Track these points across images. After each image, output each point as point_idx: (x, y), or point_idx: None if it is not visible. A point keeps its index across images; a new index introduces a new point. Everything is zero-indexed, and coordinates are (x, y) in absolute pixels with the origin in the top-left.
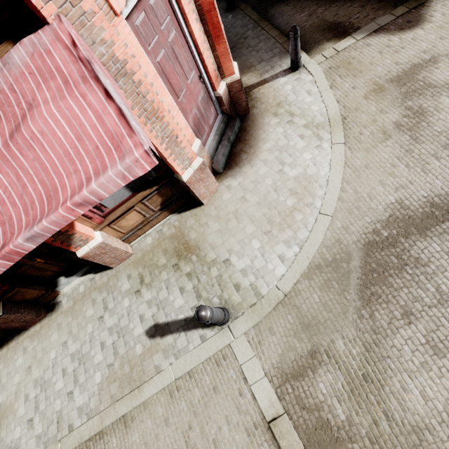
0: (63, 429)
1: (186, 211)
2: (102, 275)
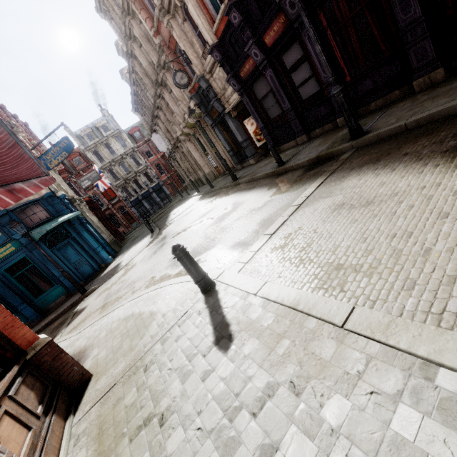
0: None
1: (82, 399)
2: None
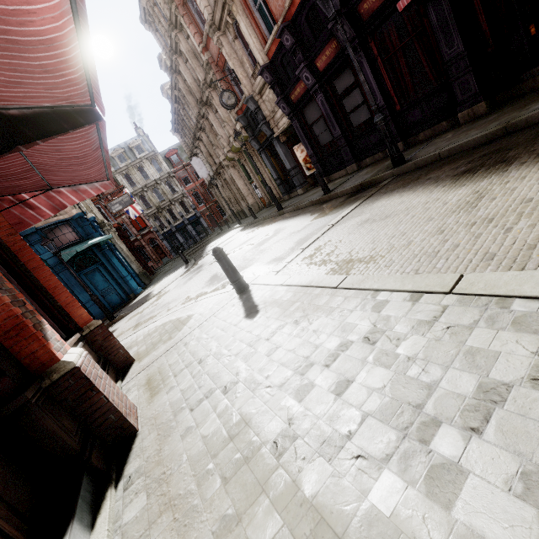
0: (431, 302)
1: (128, 373)
2: (135, 455)
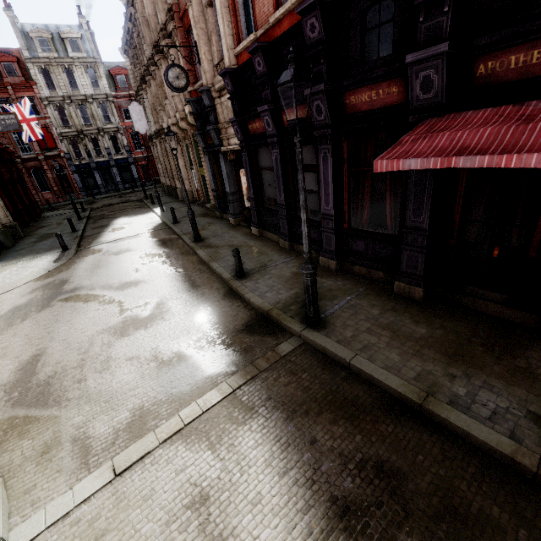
0: None
1: None
2: None
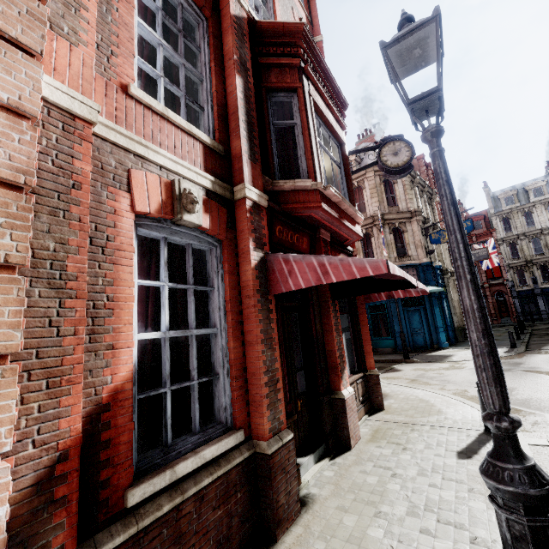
0: None
1: (374, 414)
2: (343, 457)
